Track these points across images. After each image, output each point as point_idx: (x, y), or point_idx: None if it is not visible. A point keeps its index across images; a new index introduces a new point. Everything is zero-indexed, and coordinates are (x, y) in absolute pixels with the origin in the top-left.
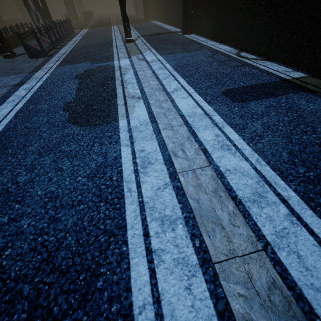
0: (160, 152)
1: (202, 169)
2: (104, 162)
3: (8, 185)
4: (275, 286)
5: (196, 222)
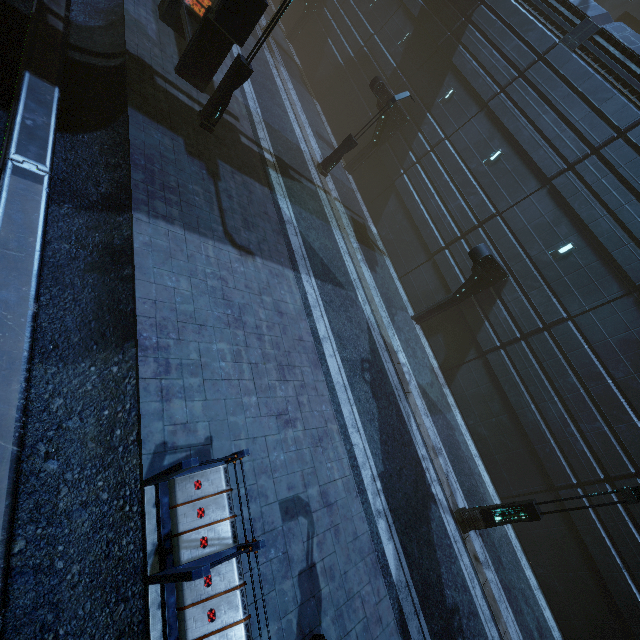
0: None
1: None
2: None
3: None
4: None
5: None
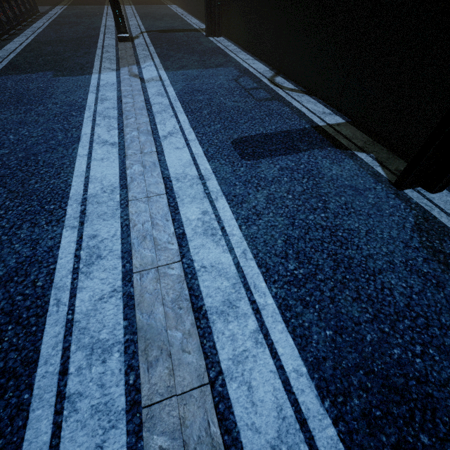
0: (120, 238)
1: (168, 266)
2: (31, 256)
3: None
4: (207, 432)
5: (138, 349)
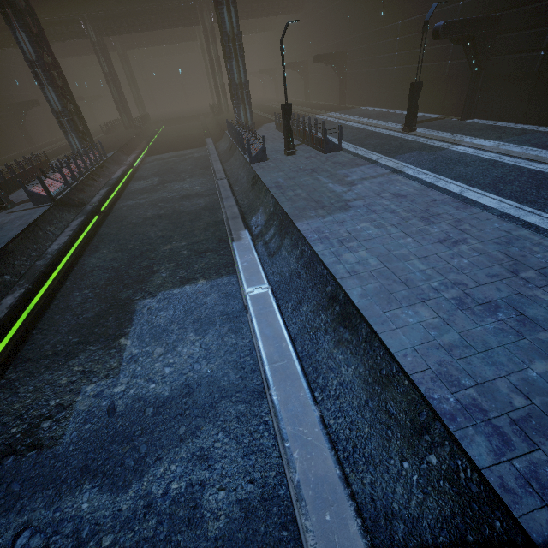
0: None
1: None
2: None
3: None
4: None
5: None
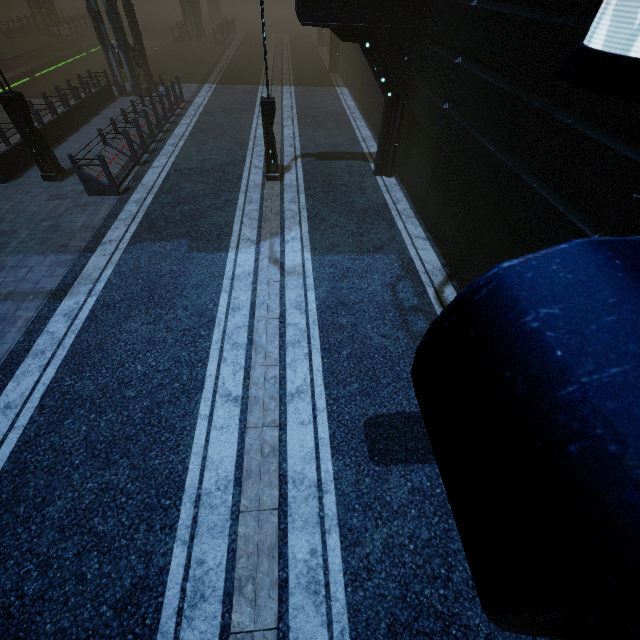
0: (224, 570)
1: (264, 633)
2: (144, 578)
3: (11, 598)
4: None
5: None
